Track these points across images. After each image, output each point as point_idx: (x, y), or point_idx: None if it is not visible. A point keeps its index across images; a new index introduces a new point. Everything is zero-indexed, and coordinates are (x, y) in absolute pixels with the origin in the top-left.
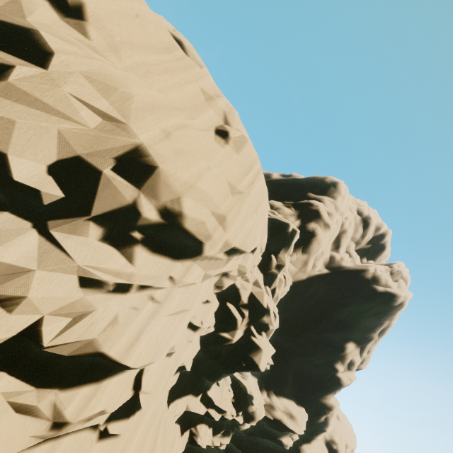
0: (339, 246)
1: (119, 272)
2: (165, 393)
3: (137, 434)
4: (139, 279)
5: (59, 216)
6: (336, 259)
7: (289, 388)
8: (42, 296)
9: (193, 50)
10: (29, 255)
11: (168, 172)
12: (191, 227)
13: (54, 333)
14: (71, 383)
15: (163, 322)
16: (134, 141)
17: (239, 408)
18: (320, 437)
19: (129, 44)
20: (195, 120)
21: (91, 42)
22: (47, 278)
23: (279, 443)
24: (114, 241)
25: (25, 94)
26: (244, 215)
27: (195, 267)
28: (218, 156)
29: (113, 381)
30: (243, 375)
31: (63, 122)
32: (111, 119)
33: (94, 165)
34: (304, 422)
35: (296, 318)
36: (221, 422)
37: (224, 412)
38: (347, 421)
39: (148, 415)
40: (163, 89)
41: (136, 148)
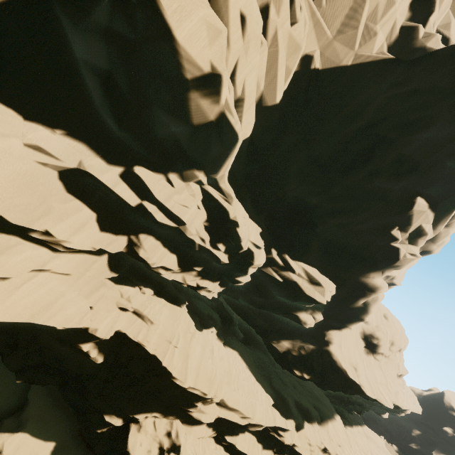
0: (423, 15)
1: None
2: None
3: None
4: None
5: None
6: (413, 35)
7: (313, 259)
8: None
9: None
10: None
11: None
12: None
13: None
14: None
15: None
16: None
17: (218, 238)
18: (355, 329)
19: None
20: None
21: None
22: None
23: (295, 319)
24: None
25: None
26: None
27: None
28: None
29: None
30: (225, 197)
31: None
32: None
33: None
34: (328, 291)
35: (329, 155)
36: (193, 256)
37: (182, 224)
38: (397, 322)
39: None
40: None
41: None
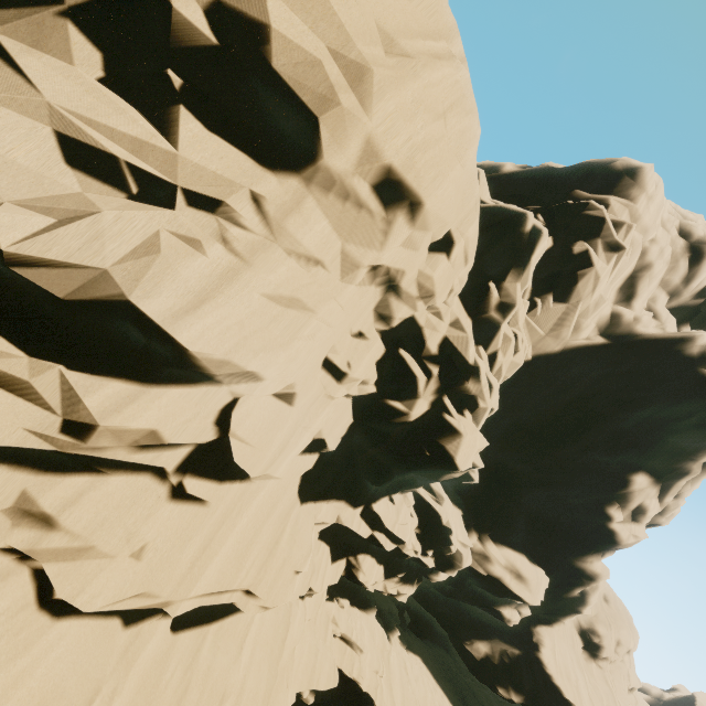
0: (632, 297)
1: (140, 147)
2: (293, 476)
3: (243, 518)
4: (184, 178)
5: (6, 2)
6: (624, 319)
7: (517, 536)
8: None
9: None
10: None
11: None
12: (282, 69)
13: (21, 232)
14: (92, 368)
15: (253, 303)
16: None
17: (428, 545)
18: (570, 621)
19: None
20: None
21: None
22: None
23: (496, 615)
24: (132, 94)
25: None
26: (412, 100)
27: (313, 210)
28: None
29: (173, 393)
30: (435, 497)
31: None
32: None
33: None
34: (540, 588)
35: (537, 424)
36: (398, 562)
37: (402, 543)
38: (622, 607)
39: (262, 498)
40: None
41: None
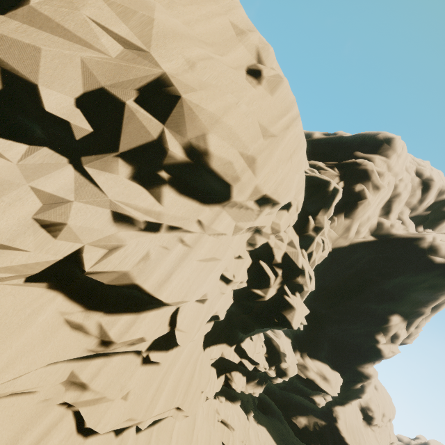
0: (389, 212)
1: (149, 210)
2: (200, 337)
3: (176, 366)
4: (167, 219)
5: (90, 152)
6: (385, 226)
7: (323, 352)
8: (80, 226)
9: None
10: (67, 188)
11: (191, 103)
12: (218, 167)
13: (94, 260)
14: (114, 310)
15: (193, 266)
16: (156, 71)
17: (272, 363)
18: (354, 403)
19: None
20: (223, 57)
21: None
22: (84, 209)
23: (311, 401)
24: (143, 180)
25: (47, 19)
26: (277, 160)
27: (224, 215)
28: (248, 94)
29: (150, 315)
30: (276, 334)
31: (85, 50)
32: (132, 47)
33: (117, 96)
34: (338, 385)
35: (335, 286)
36: (254, 373)
37: (257, 364)
38: (385, 392)
39: (185, 353)
40: (188, 22)
41: (158, 78)
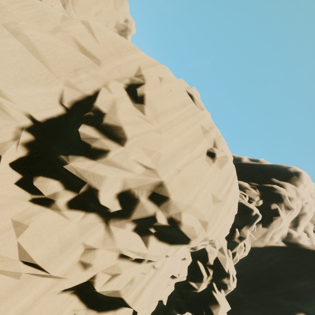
0: (297, 225)
1: (140, 252)
2: None
3: None
4: (149, 257)
5: (116, 217)
6: (293, 236)
7: None
8: (101, 264)
9: (199, 99)
10: (100, 239)
11: (177, 200)
12: (185, 230)
13: (103, 284)
14: (103, 309)
15: (157, 280)
16: (161, 180)
17: None
18: None
19: (164, 112)
20: (194, 150)
21: (145, 117)
22: (106, 253)
23: None
24: (139, 230)
25: (115, 162)
26: (220, 218)
27: (182, 247)
28: (207, 175)
29: (123, 311)
30: None
31: (128, 172)
32: (150, 168)
33: (138, 195)
34: None
35: (251, 276)
36: None
37: None
38: None
39: None
40: (178, 133)
41: (161, 183)
